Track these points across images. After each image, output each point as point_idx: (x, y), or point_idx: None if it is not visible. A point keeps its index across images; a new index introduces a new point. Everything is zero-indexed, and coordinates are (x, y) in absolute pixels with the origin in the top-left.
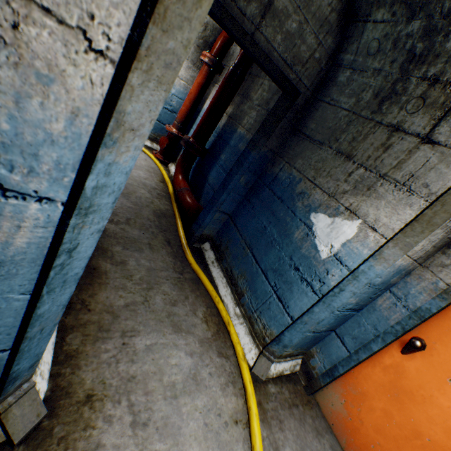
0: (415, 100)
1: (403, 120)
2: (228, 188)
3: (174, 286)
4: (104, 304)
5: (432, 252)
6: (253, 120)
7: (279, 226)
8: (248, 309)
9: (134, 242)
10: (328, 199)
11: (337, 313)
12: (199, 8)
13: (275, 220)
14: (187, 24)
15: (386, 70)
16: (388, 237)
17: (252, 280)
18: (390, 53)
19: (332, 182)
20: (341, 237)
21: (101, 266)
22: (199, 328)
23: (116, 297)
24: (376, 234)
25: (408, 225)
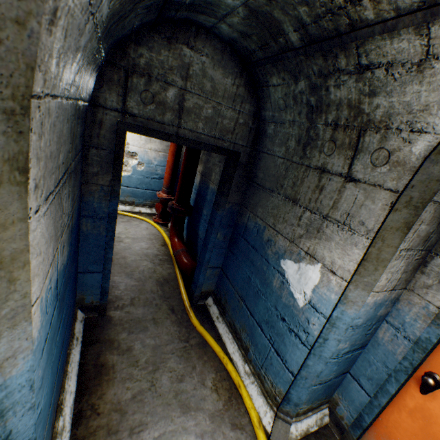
0: (328, 143)
1: (325, 162)
2: (209, 247)
3: (180, 358)
4: (112, 403)
5: (408, 275)
6: (218, 175)
7: (259, 275)
8: (255, 365)
9: (138, 323)
10: (290, 244)
11: (335, 360)
12: (17, 281)
13: (255, 270)
14: (13, 293)
15: (298, 121)
16: (347, 279)
17: (252, 333)
18: (294, 107)
19: (289, 228)
20: (309, 283)
21: (109, 360)
22: (208, 401)
23: (123, 391)
24: (336, 277)
25: (359, 265)
